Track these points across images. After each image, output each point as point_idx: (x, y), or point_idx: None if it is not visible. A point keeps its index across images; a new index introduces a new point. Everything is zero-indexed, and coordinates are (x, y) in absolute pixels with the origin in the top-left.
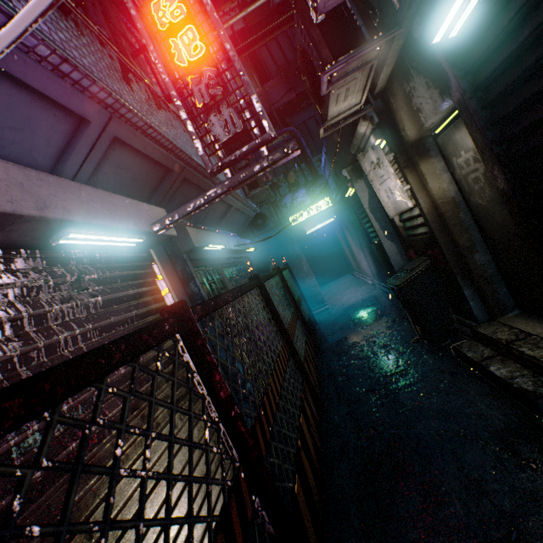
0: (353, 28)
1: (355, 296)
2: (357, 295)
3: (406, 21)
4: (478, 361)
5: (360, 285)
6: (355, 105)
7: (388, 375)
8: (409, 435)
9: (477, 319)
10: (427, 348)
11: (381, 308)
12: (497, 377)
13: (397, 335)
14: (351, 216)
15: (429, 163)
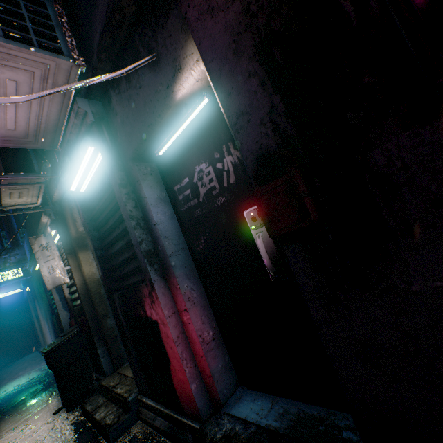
0: (30, 161)
1: (28, 376)
2: (30, 374)
3: (61, 174)
4: (92, 411)
5: (40, 362)
6: (33, 203)
7: None
8: None
9: (105, 373)
10: (65, 415)
11: (47, 383)
12: (96, 421)
13: (45, 410)
14: (41, 287)
15: (86, 253)
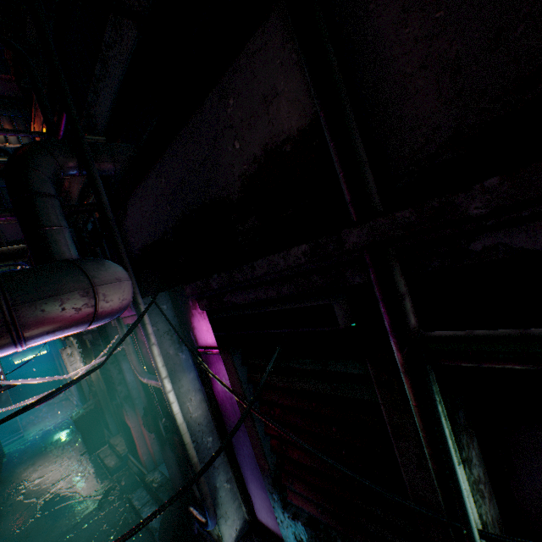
0: None
1: (57, 418)
2: (59, 417)
3: None
4: (103, 458)
5: (66, 405)
6: None
7: (56, 482)
8: (54, 510)
9: (113, 434)
10: (88, 456)
11: (74, 429)
12: (105, 464)
13: (75, 451)
14: None
15: None
